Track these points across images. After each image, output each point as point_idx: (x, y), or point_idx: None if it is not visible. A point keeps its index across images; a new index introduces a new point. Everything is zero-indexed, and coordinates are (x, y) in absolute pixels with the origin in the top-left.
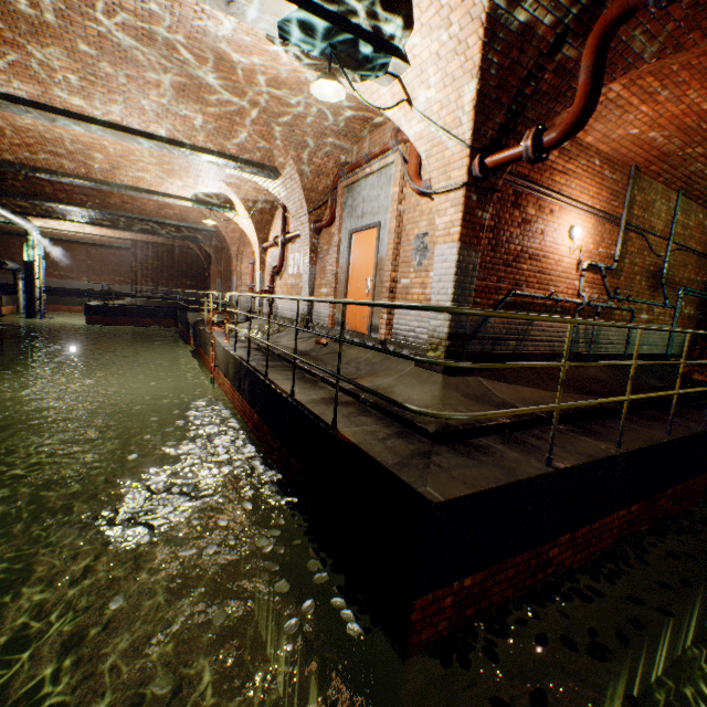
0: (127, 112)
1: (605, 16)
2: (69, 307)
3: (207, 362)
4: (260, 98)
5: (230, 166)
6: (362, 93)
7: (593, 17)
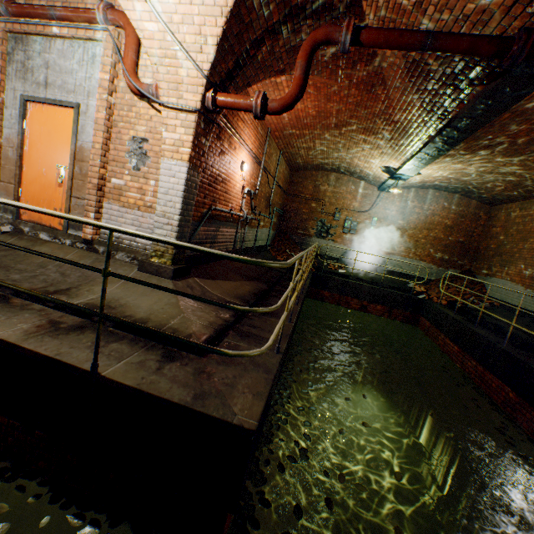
0: None
1: (317, 34)
2: None
3: None
4: None
5: None
6: None
7: (300, 24)
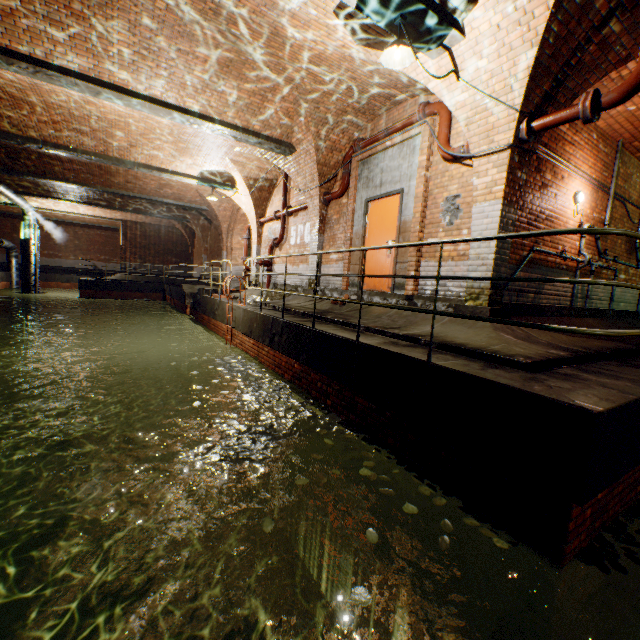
0: (169, 87)
1: None
2: (57, 284)
3: (214, 327)
4: (297, 75)
5: (251, 142)
6: (406, 67)
7: None
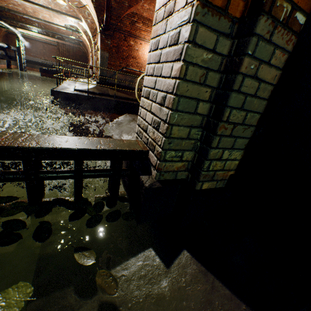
0: None
1: None
2: (37, 70)
3: None
4: None
5: (65, 16)
6: (81, 0)
7: None
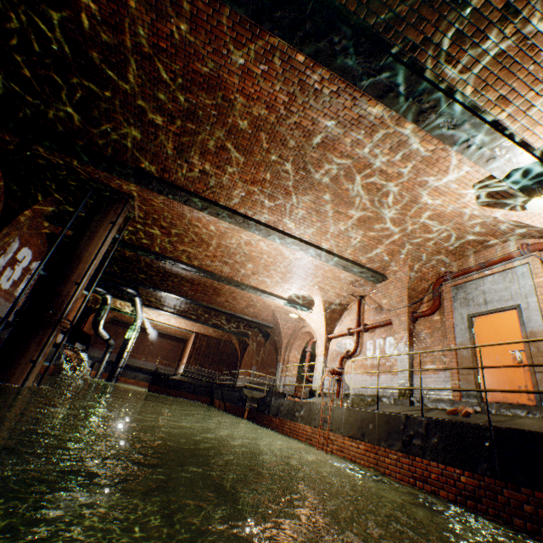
0: (316, 232)
1: None
2: (126, 378)
3: (289, 430)
4: (412, 226)
5: (354, 270)
6: (520, 217)
7: None
